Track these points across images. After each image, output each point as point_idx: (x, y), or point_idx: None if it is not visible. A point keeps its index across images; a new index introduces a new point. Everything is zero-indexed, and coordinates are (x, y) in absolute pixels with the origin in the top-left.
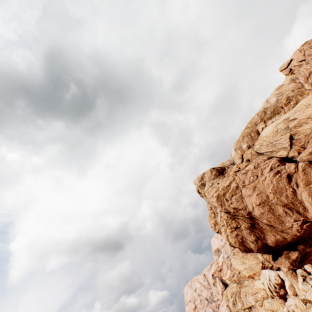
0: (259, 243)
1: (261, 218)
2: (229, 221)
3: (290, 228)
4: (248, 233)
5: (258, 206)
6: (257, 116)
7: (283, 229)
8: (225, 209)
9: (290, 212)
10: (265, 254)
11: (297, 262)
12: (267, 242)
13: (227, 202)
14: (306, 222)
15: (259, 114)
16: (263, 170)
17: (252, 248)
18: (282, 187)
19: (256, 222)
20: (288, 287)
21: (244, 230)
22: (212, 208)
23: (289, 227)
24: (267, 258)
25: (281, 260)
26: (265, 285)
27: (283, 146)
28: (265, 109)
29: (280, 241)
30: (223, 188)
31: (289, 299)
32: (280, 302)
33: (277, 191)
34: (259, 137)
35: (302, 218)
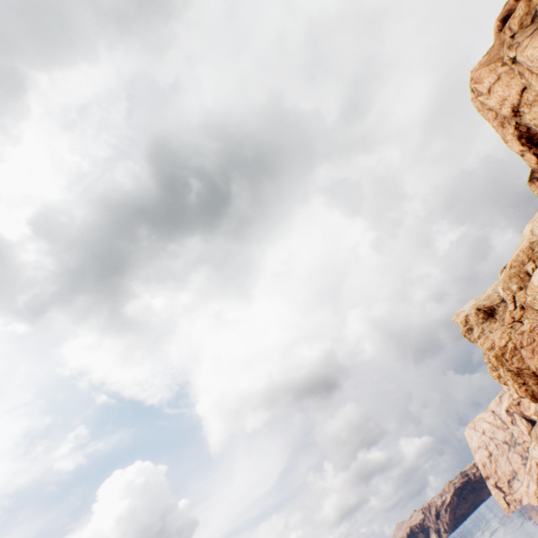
0: None
1: None
2: (514, 377)
3: None
4: (537, 388)
5: None
6: (522, 253)
7: None
8: (507, 369)
9: None
10: None
11: None
12: None
13: (508, 362)
14: None
15: (524, 252)
16: None
17: None
18: None
19: None
20: None
21: (532, 385)
22: (491, 362)
23: None
24: None
25: None
26: None
27: None
28: (531, 244)
29: None
30: (499, 349)
31: None
32: None
33: None
34: (530, 284)
35: None
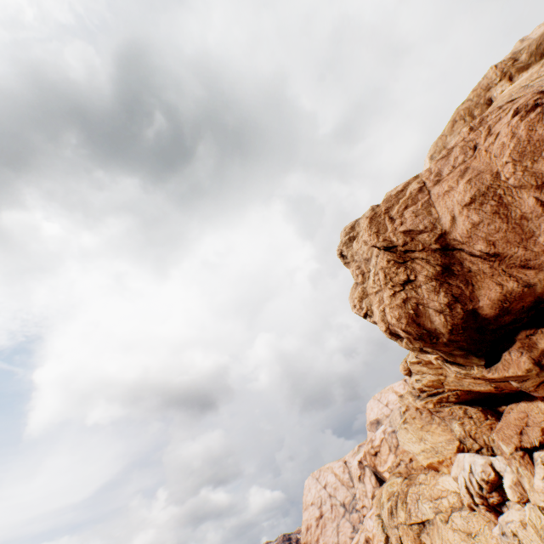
0: (457, 311)
1: (471, 239)
2: (391, 270)
3: None
4: (434, 289)
5: (466, 209)
6: (494, 70)
7: (530, 257)
8: (385, 241)
9: None
10: (470, 359)
11: None
12: (478, 306)
13: (393, 223)
14: None
15: (500, 66)
16: (492, 126)
17: (438, 329)
18: None
19: (456, 260)
20: (511, 485)
21: (424, 284)
22: (361, 266)
23: None
24: (473, 432)
25: (508, 356)
26: (460, 481)
27: None
28: (517, 53)
29: (513, 296)
30: (388, 199)
31: (509, 510)
32: (486, 520)
33: (525, 153)
34: (493, 103)
35: None
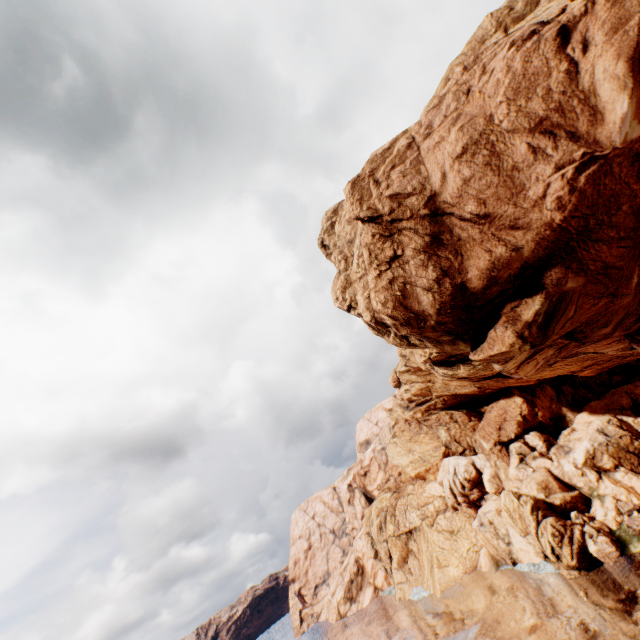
0: (446, 287)
1: (462, 198)
2: (377, 246)
3: (538, 205)
4: (422, 263)
5: (458, 162)
6: (490, 19)
7: (519, 215)
8: (370, 210)
9: (550, 145)
10: (457, 345)
11: (536, 327)
12: (467, 278)
13: (379, 187)
14: (592, 163)
15: (496, 15)
16: (487, 64)
17: (426, 311)
18: (540, 69)
19: (446, 227)
20: (489, 479)
21: (412, 259)
22: (344, 251)
23: (538, 200)
24: (457, 435)
25: (494, 333)
26: (445, 485)
27: (552, 13)
28: (513, 1)
29: (502, 263)
30: (373, 159)
31: (487, 502)
32: (467, 517)
33: (520, 90)
34: None
35: (582, 152)
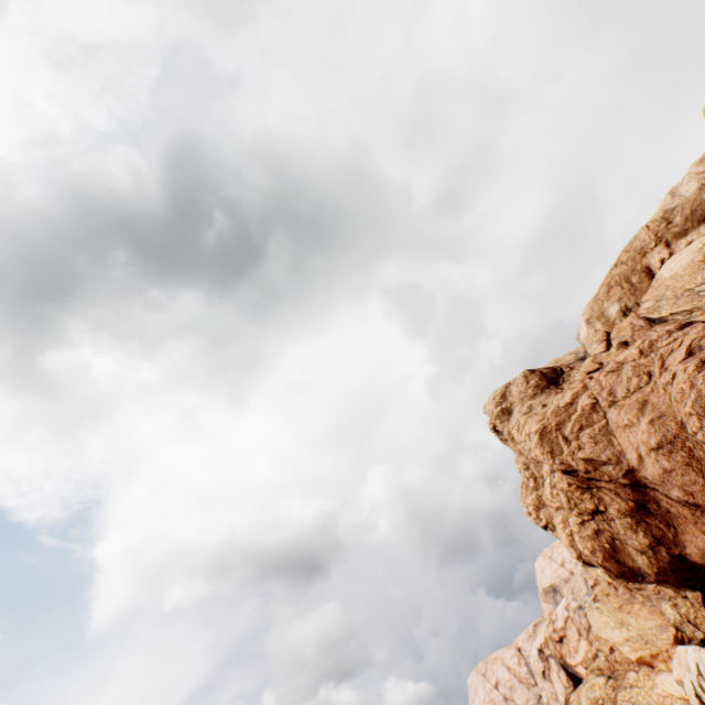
0: (662, 555)
1: (665, 484)
2: (574, 494)
3: None
4: (630, 526)
5: (654, 452)
6: (646, 231)
7: None
8: (563, 464)
9: None
10: (683, 589)
11: None
12: (685, 552)
13: (569, 444)
14: None
15: (652, 227)
16: (665, 357)
17: (641, 568)
18: None
19: (650, 497)
20: None
21: (617, 518)
22: (530, 467)
23: None
24: (691, 616)
25: None
26: (686, 687)
27: None
28: (669, 212)
29: None
30: (556, 412)
31: None
32: None
33: None
34: (653, 282)
35: None
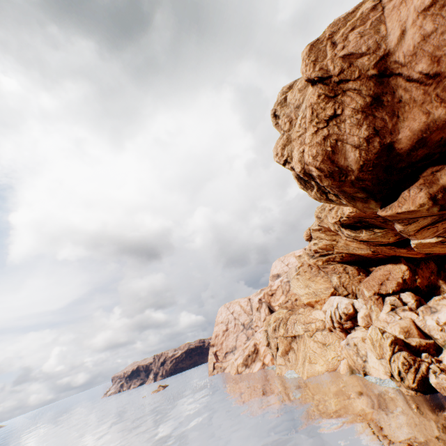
0: (374, 146)
1: (416, 56)
2: (320, 106)
3: None
4: (358, 122)
5: (423, 16)
6: None
7: None
8: (321, 71)
9: None
10: (369, 203)
11: None
12: (397, 139)
13: (335, 48)
14: None
15: None
16: None
17: (349, 166)
18: None
19: (389, 89)
20: (362, 317)
21: (349, 118)
22: (291, 115)
23: None
24: (346, 283)
25: (407, 194)
26: (327, 313)
27: None
28: None
29: (437, 125)
30: (335, 23)
31: (356, 331)
32: (338, 338)
33: None
34: None
35: None
